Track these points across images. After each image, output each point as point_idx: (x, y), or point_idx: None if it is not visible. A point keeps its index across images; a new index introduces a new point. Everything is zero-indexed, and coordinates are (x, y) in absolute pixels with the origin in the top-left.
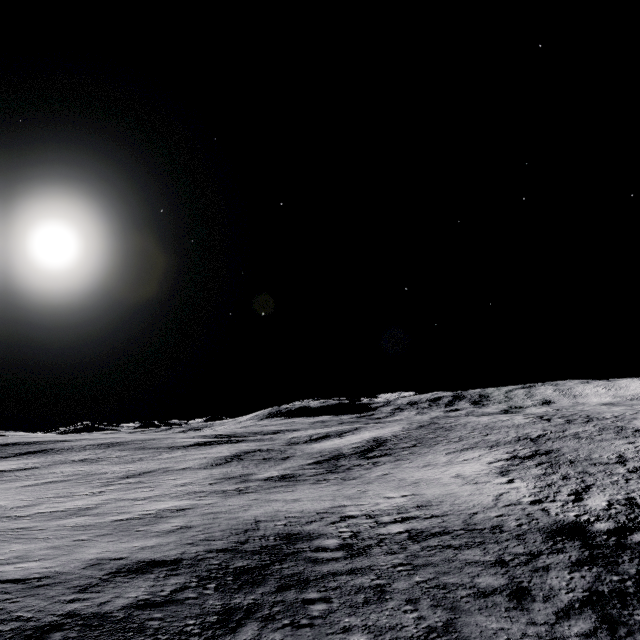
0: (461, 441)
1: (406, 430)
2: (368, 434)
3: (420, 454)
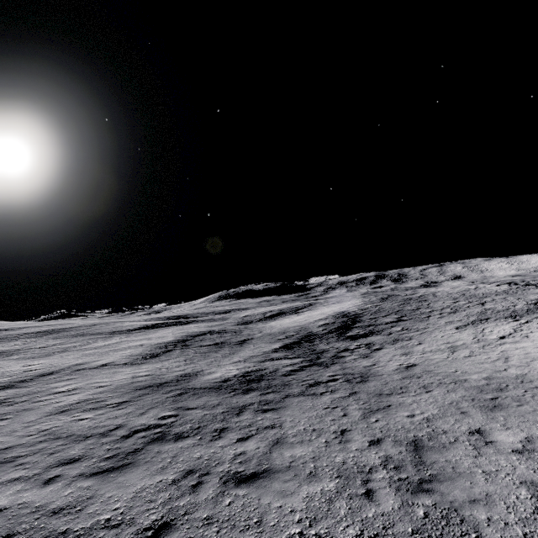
0: (458, 312)
1: (371, 303)
2: (328, 309)
3: (419, 330)
